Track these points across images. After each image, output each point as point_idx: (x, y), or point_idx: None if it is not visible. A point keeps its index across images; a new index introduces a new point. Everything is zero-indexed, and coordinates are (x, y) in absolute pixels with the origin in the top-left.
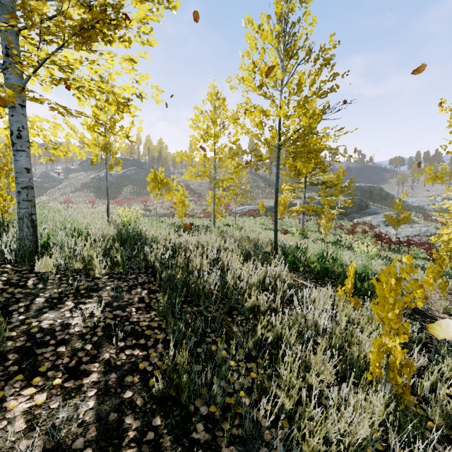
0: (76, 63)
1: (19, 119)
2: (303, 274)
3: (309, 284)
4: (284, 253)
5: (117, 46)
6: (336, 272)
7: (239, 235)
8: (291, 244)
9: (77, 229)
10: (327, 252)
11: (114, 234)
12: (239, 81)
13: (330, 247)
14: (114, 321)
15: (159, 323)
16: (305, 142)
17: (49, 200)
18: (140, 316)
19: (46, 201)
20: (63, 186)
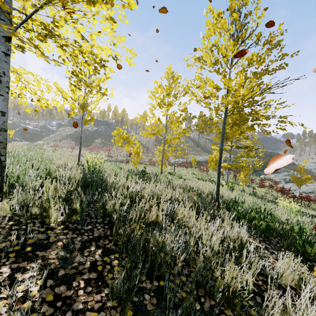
0: (61, 20)
1: (1, 65)
2: (248, 230)
3: (259, 244)
4: (226, 206)
5: (100, 7)
6: (277, 230)
7: (182, 184)
8: (230, 198)
9: (48, 171)
10: (265, 208)
11: (80, 177)
12: (195, 60)
13: (256, 200)
14: (52, 309)
15: (111, 315)
16: (252, 110)
17: (43, 144)
18: (89, 297)
19: (42, 144)
20: (54, 135)
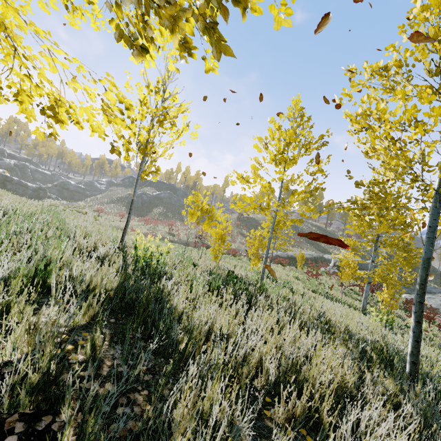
0: None
1: None
2: None
3: None
4: None
5: None
6: None
7: (311, 314)
8: None
9: (42, 265)
10: None
11: (110, 289)
12: (371, 75)
13: None
14: None
15: None
16: None
17: (85, 206)
18: None
19: (82, 207)
20: (101, 196)
